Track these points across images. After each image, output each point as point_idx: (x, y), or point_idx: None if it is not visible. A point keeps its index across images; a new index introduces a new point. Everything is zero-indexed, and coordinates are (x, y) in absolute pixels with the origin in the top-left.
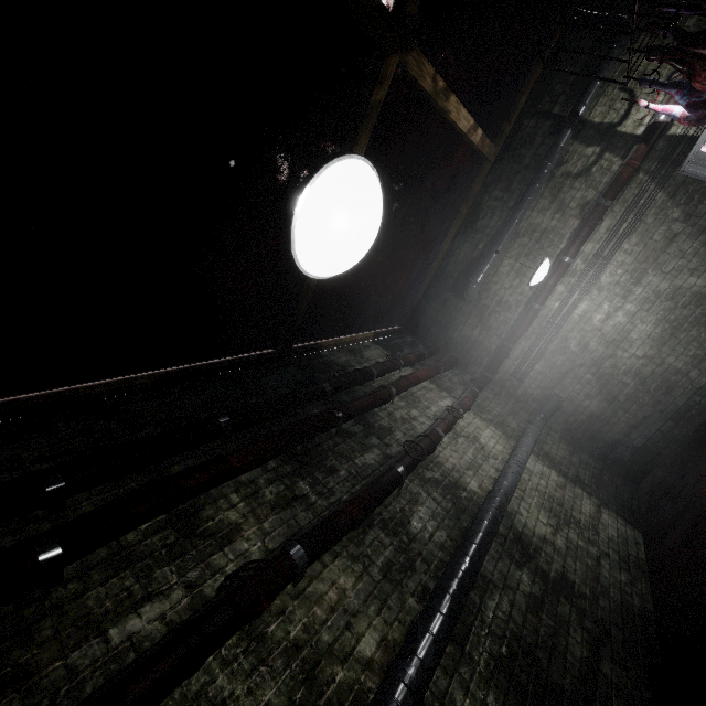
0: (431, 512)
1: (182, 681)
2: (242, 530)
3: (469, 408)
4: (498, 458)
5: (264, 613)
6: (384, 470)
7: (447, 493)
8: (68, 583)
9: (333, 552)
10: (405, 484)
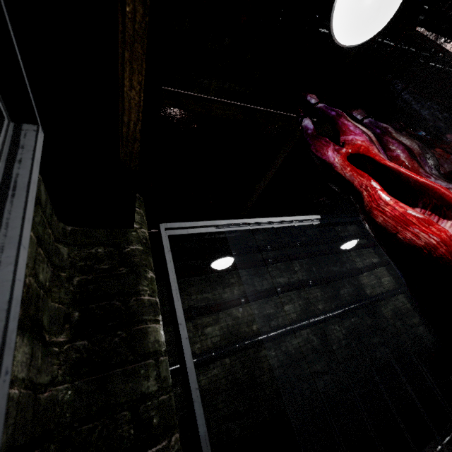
0: (348, 291)
1: (288, 292)
2: (298, 272)
3: (384, 266)
4: (385, 288)
5: (301, 290)
6: (338, 274)
7: (356, 289)
8: (270, 268)
9: (317, 287)
10: (343, 281)
